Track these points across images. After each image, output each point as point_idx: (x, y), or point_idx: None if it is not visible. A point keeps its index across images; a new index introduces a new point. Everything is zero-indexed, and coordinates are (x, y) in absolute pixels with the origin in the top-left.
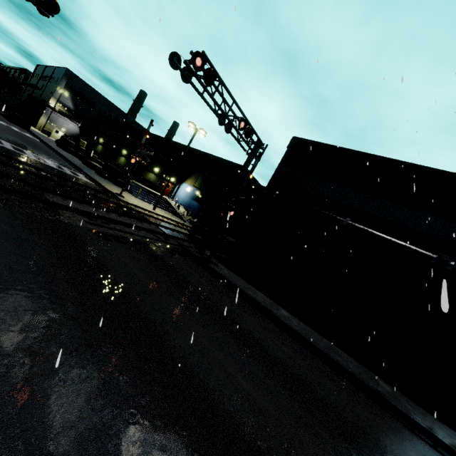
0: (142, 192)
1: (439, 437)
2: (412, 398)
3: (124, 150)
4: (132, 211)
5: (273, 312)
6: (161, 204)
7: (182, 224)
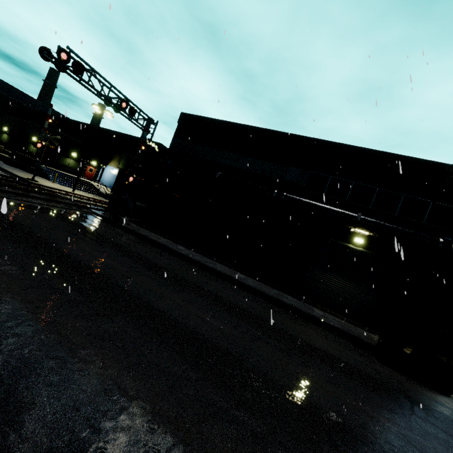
0: (60, 177)
1: (258, 289)
2: (262, 282)
3: (33, 137)
4: (44, 191)
5: (167, 246)
6: (80, 186)
7: (105, 201)
